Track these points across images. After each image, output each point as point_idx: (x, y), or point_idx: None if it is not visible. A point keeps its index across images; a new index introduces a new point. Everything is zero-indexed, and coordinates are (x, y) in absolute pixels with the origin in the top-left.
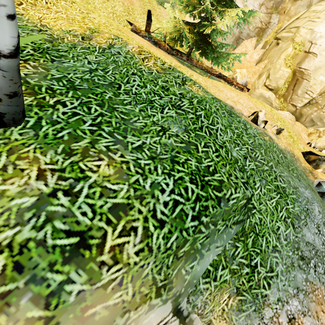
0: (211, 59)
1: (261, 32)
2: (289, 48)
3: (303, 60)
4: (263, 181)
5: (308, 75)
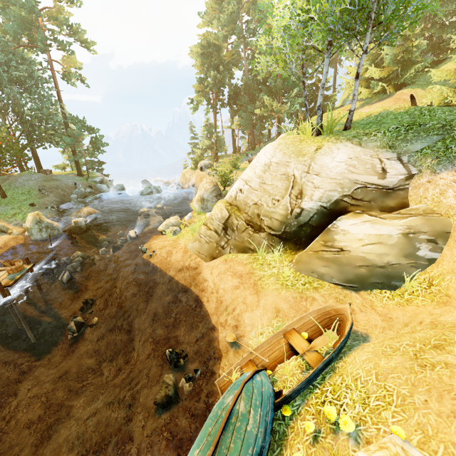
0: None
1: None
2: None
3: None
4: None
5: None
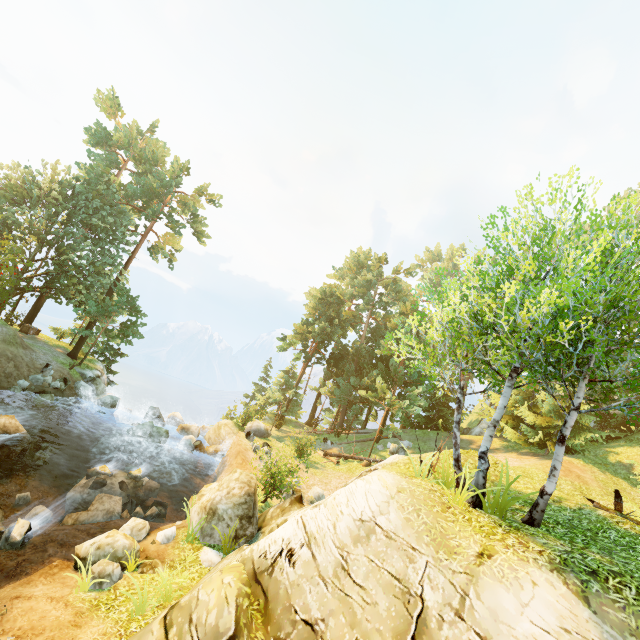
0: None
1: None
2: None
3: None
4: None
5: None
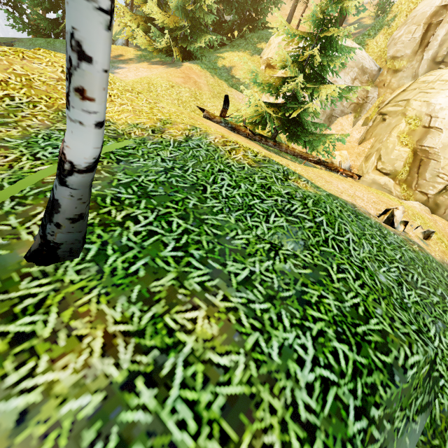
0: (303, 142)
1: (358, 107)
2: (401, 124)
3: (424, 136)
4: (438, 323)
5: (435, 154)
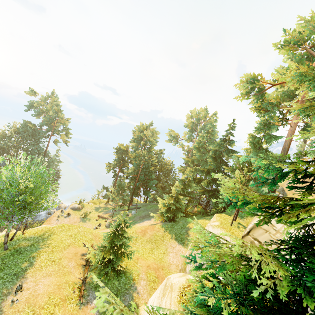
0: (104, 274)
1: None
2: None
3: None
4: None
5: None
